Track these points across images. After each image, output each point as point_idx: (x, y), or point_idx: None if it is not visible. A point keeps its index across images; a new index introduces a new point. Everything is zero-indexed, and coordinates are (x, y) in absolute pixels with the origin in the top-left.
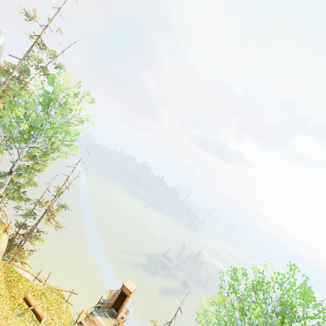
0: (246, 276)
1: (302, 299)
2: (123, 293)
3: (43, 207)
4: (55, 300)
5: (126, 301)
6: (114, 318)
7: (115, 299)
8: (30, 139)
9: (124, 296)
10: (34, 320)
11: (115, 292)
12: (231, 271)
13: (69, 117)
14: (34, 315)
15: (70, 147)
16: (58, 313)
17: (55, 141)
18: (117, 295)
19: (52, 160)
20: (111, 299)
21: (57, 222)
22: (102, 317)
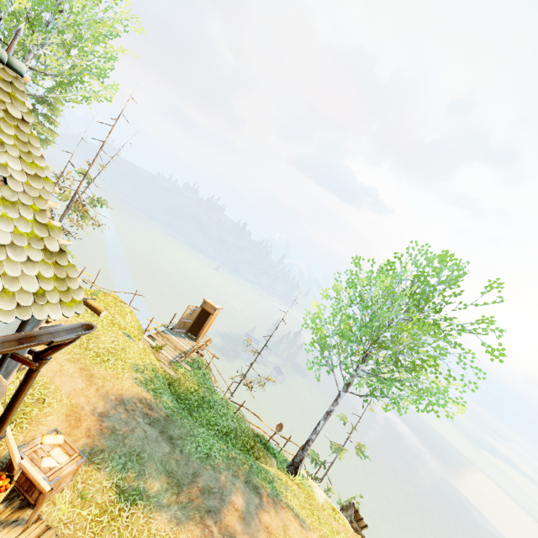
0: (374, 263)
1: (440, 261)
2: (203, 316)
3: (63, 200)
4: (113, 303)
5: (209, 320)
6: (194, 341)
7: (194, 319)
8: (29, 50)
9: (204, 321)
10: (90, 313)
11: (194, 308)
12: (354, 264)
13: (94, 18)
14: (89, 310)
15: (102, 84)
16: (121, 314)
17: (75, 65)
18: (196, 314)
19: (73, 101)
20: (189, 317)
21: (94, 219)
22: (178, 337)
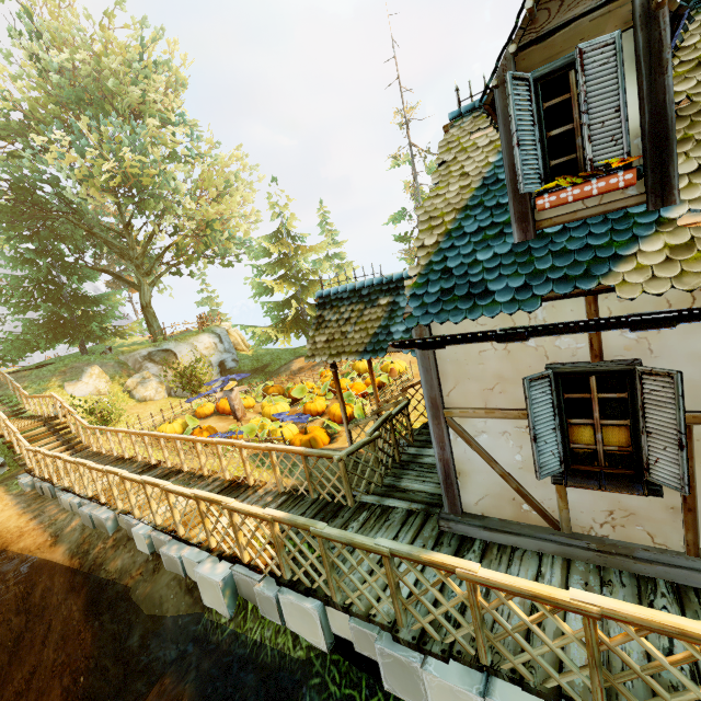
0: None
1: None
2: None
3: None
4: None
5: None
6: None
7: None
8: None
9: None
10: None
11: None
12: None
13: None
14: None
15: None
16: None
17: None
18: None
19: None
20: None
21: None
22: None
